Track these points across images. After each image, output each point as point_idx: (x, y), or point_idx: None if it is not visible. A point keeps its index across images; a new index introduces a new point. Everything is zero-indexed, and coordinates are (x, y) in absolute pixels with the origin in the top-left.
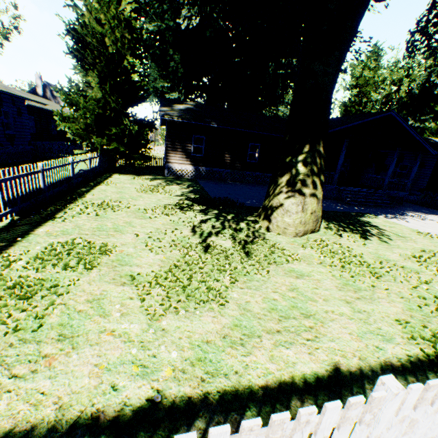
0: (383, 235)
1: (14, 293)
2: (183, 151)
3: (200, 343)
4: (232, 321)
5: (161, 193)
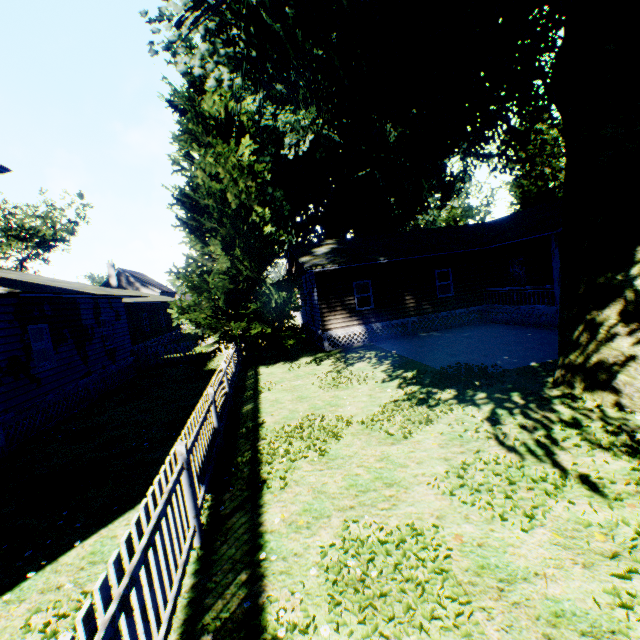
0: None
1: None
2: (344, 308)
3: None
4: None
5: (358, 382)
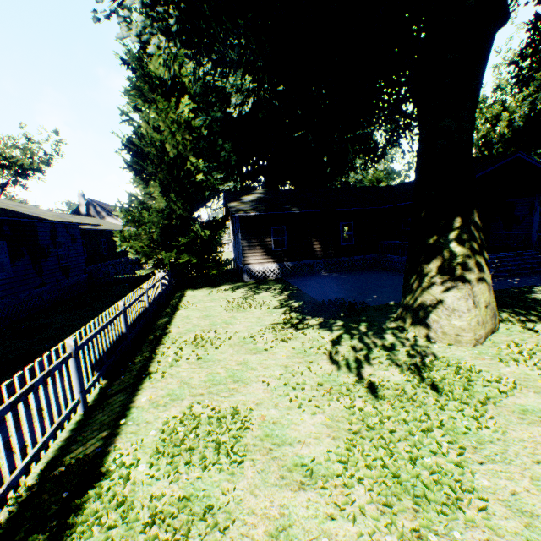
0: None
1: (158, 537)
2: (262, 248)
3: None
4: None
5: (255, 307)
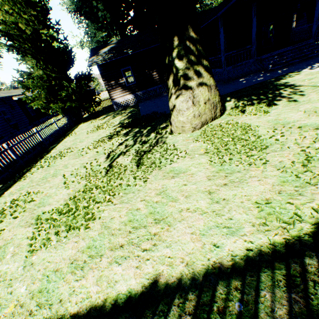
0: (296, 92)
1: None
2: (119, 86)
3: (50, 273)
4: (88, 243)
5: (104, 128)
